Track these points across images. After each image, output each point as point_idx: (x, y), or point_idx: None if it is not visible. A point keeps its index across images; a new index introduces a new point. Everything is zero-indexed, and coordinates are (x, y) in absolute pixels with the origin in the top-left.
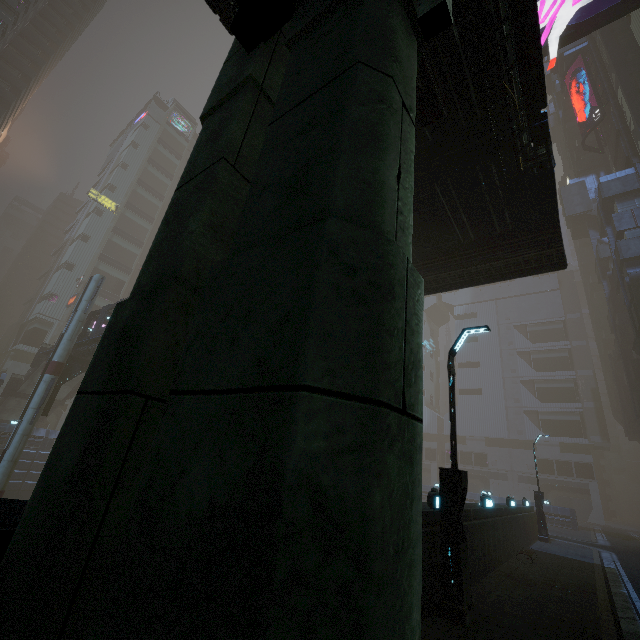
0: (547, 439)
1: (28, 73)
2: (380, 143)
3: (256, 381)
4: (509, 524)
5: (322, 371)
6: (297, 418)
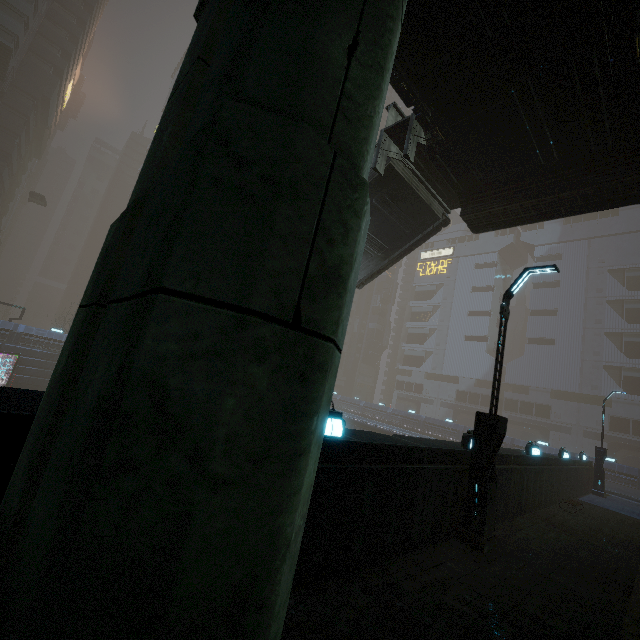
0: (627, 397)
1: (89, 1)
2: (322, 0)
3: (143, 286)
4: (557, 474)
5: (185, 274)
6: (150, 320)
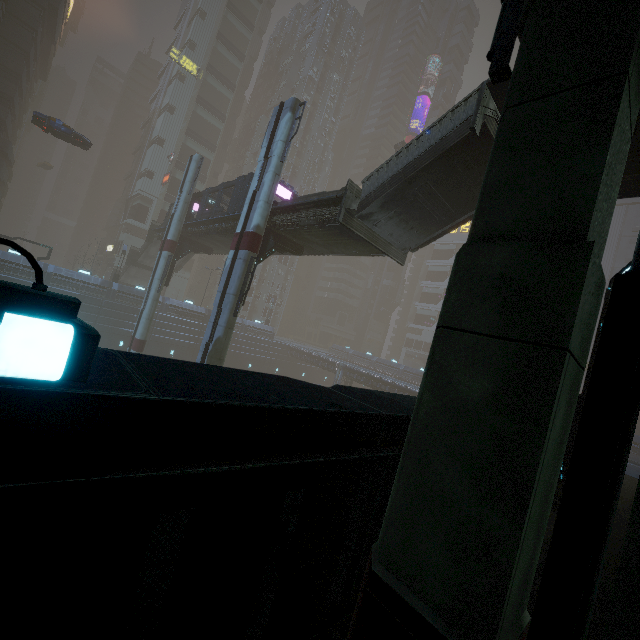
0: None
1: None
2: None
3: None
4: None
5: None
6: None
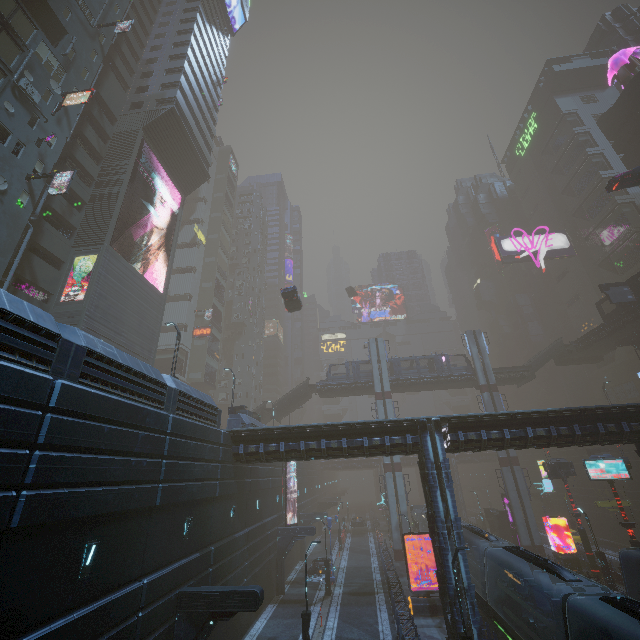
0: None
1: None
2: None
3: None
4: None
5: None
6: None
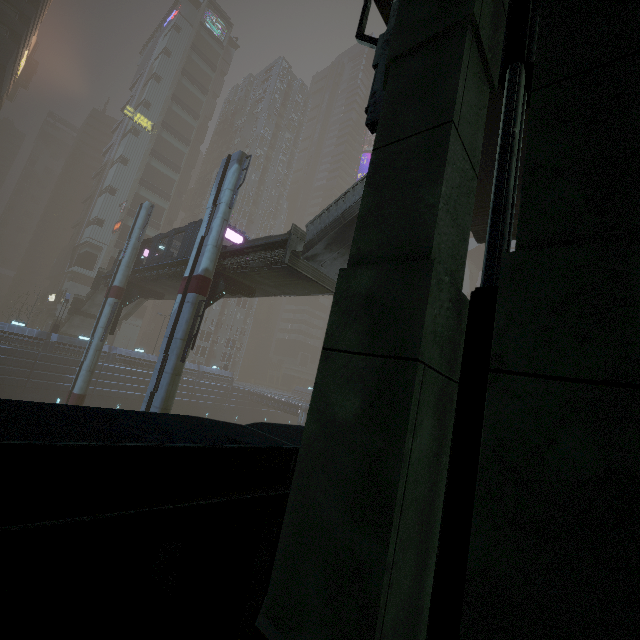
0: None
1: None
2: None
3: (638, 379)
4: None
5: None
6: None
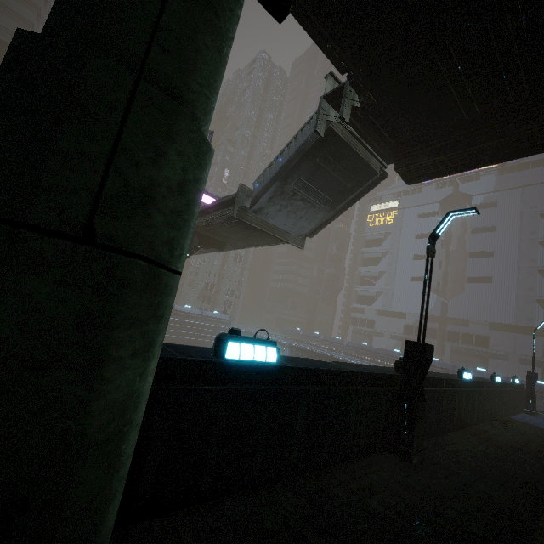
0: None
1: None
2: None
3: None
4: (489, 395)
5: None
6: None
